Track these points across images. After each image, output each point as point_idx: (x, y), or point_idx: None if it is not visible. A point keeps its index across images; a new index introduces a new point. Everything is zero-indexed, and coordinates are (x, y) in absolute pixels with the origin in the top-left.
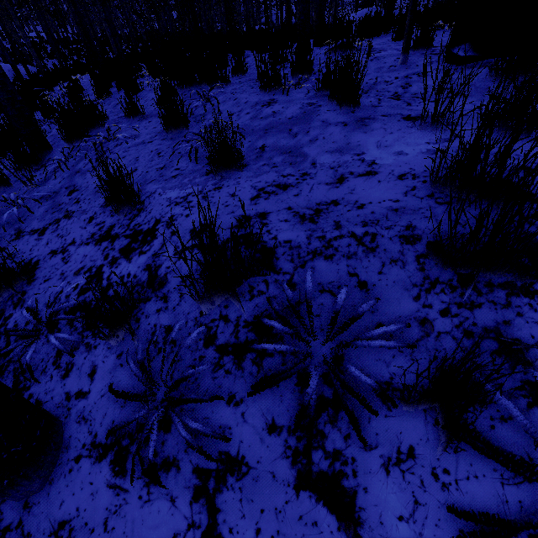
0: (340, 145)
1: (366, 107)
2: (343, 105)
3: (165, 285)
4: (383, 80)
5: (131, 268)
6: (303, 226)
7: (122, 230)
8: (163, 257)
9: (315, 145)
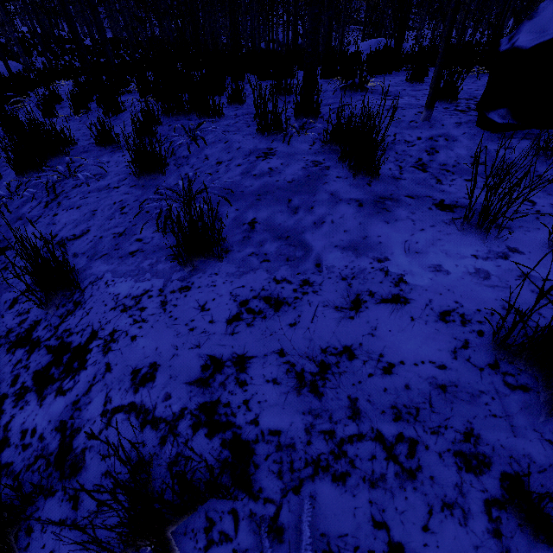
0: (353, 237)
1: (385, 177)
2: (357, 174)
3: (79, 472)
4: (403, 139)
5: (39, 419)
6: (300, 400)
7: (46, 335)
8: (85, 414)
9: (321, 232)
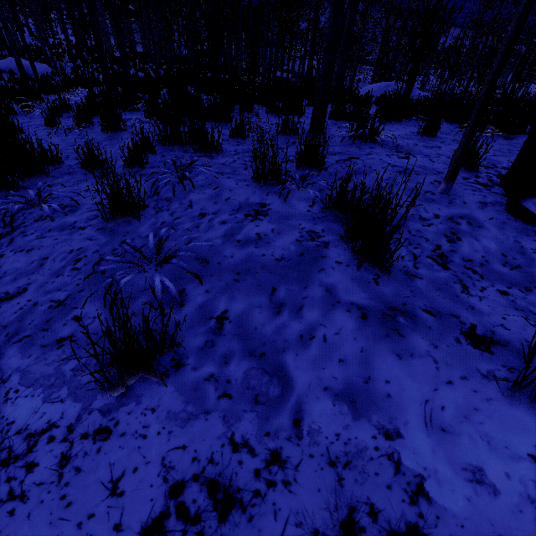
0: (352, 376)
1: (396, 271)
2: (362, 264)
3: None
4: (418, 213)
5: None
6: None
7: None
8: None
9: (308, 356)
